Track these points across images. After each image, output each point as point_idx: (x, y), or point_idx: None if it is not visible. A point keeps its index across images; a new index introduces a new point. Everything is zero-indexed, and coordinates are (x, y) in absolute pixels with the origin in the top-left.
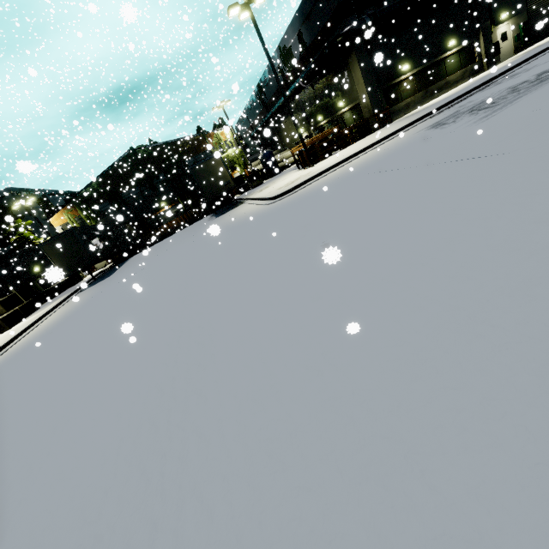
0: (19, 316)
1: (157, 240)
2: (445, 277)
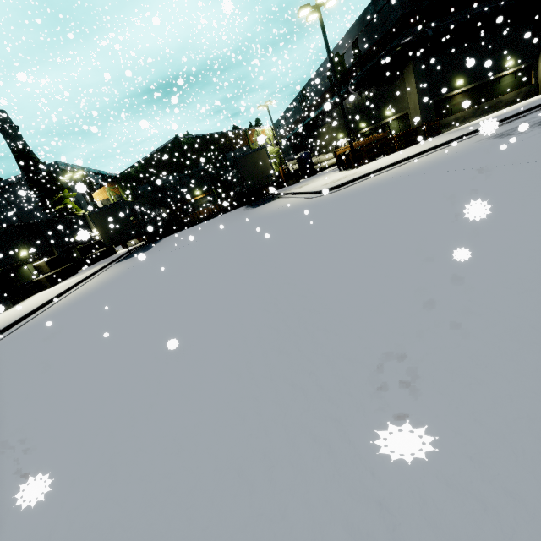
0: (60, 277)
1: (187, 226)
2: None
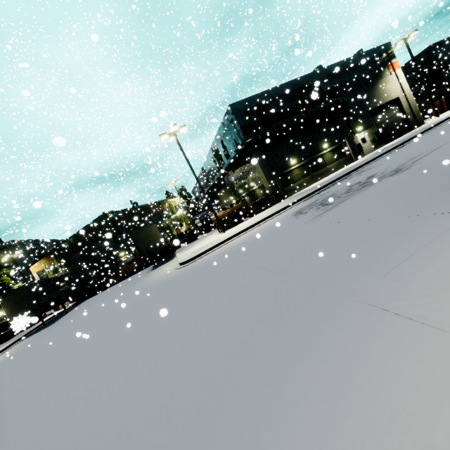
0: None
1: (114, 283)
2: None
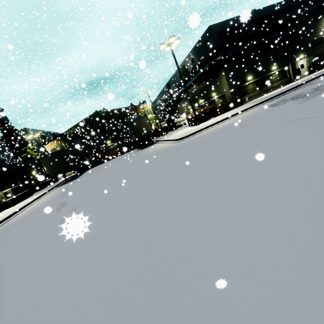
0: (20, 198)
1: (103, 161)
2: (318, 171)
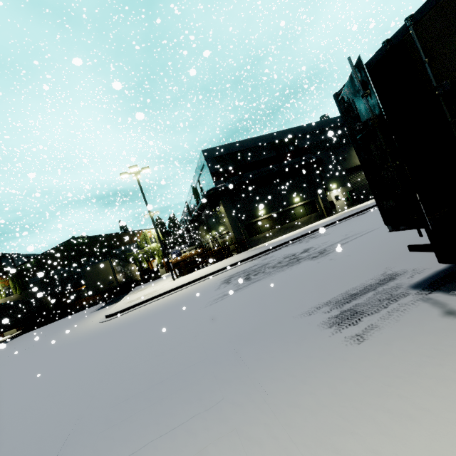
0: None
1: (69, 313)
2: None
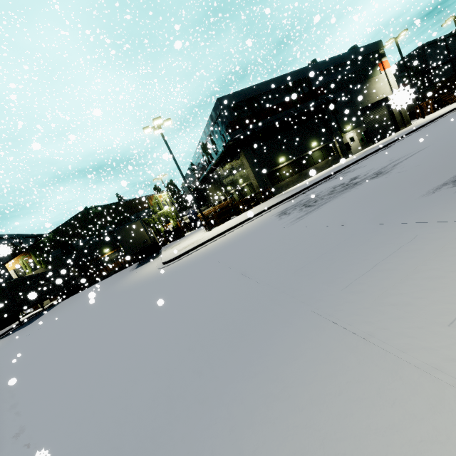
0: None
1: (97, 280)
2: None
